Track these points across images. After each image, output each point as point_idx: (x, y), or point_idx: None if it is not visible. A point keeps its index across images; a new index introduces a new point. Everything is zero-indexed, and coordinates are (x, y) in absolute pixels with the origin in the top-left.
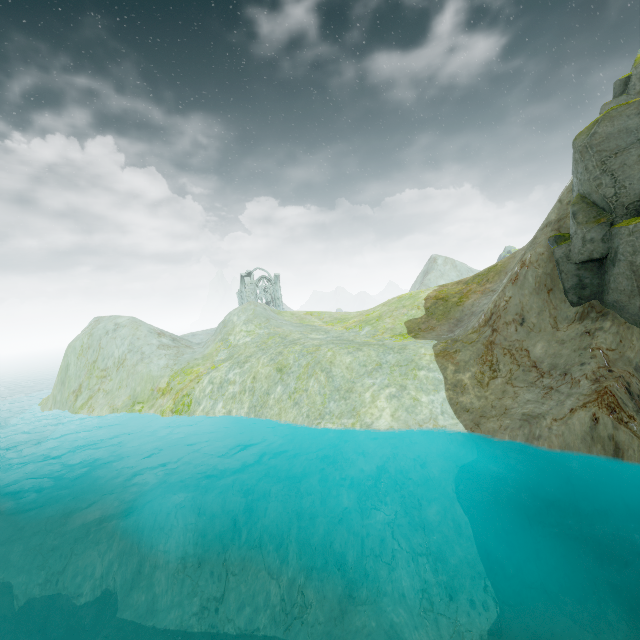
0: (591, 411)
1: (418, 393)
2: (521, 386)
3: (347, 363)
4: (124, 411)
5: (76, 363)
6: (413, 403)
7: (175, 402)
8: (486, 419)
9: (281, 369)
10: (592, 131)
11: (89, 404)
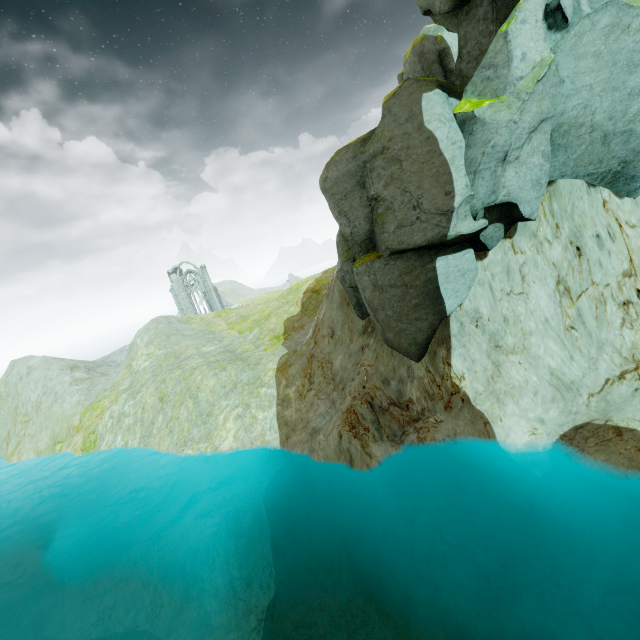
0: (338, 429)
1: (257, 411)
2: (322, 398)
3: (211, 386)
4: (47, 453)
5: None
6: (251, 422)
7: (83, 440)
8: (294, 433)
9: (162, 398)
10: (324, 176)
11: (18, 450)
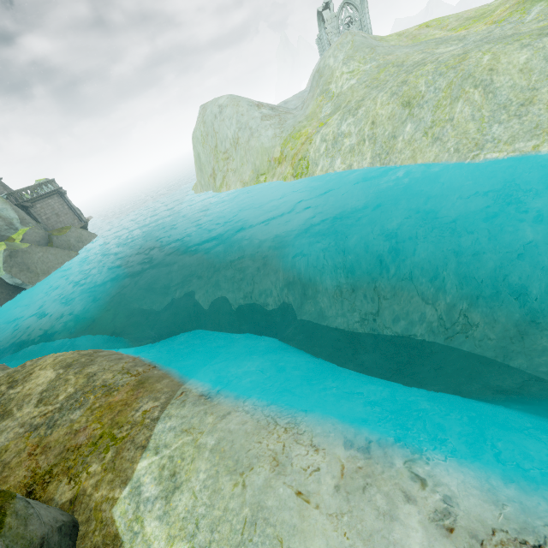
0: None
1: None
2: None
3: (521, 63)
4: (252, 184)
5: (203, 151)
6: None
7: (293, 167)
8: None
9: (408, 102)
10: None
11: (225, 183)
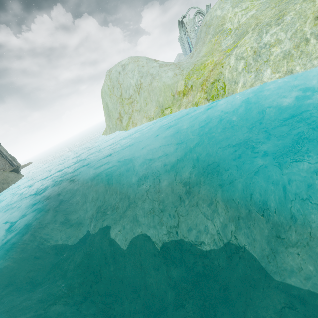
0: None
1: None
2: None
3: None
4: (158, 117)
5: (110, 101)
6: None
7: (206, 91)
8: None
9: None
10: None
11: (131, 122)
